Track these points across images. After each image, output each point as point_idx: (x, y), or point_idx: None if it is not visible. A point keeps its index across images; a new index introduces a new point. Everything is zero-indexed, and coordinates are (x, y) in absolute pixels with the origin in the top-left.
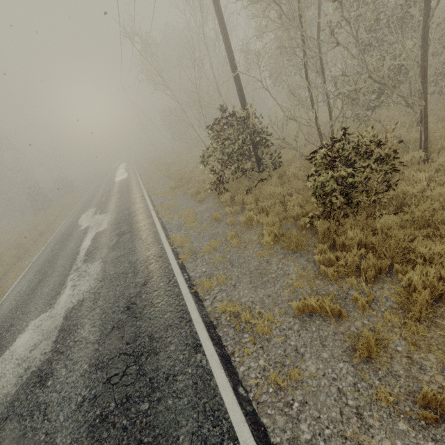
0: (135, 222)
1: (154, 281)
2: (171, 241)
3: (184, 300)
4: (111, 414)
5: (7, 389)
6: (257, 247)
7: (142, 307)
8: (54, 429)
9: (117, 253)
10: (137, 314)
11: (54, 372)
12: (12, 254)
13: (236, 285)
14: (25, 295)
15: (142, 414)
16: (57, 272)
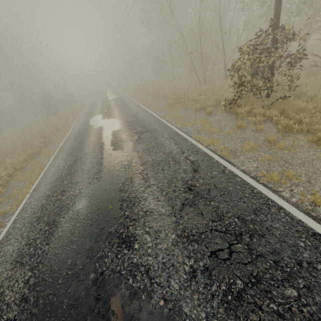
0: (149, 125)
1: (203, 169)
2: (199, 140)
3: (256, 188)
4: (245, 292)
5: (88, 245)
6: (311, 151)
7: (206, 190)
8: (172, 296)
9: (144, 145)
10: (205, 195)
11: (136, 236)
12: (39, 141)
13: (310, 181)
14: (65, 169)
15: (294, 301)
16: (89, 155)
